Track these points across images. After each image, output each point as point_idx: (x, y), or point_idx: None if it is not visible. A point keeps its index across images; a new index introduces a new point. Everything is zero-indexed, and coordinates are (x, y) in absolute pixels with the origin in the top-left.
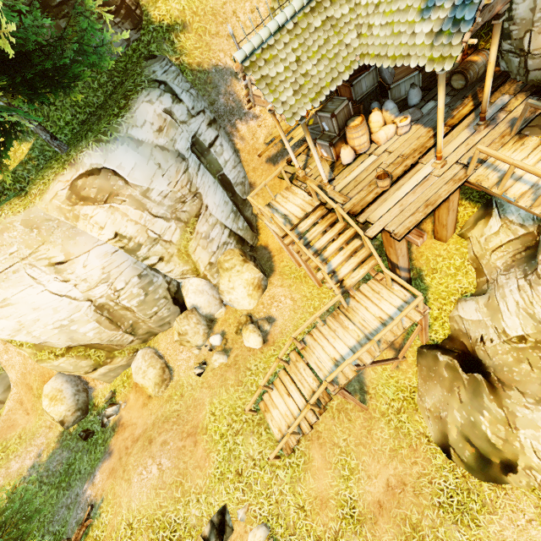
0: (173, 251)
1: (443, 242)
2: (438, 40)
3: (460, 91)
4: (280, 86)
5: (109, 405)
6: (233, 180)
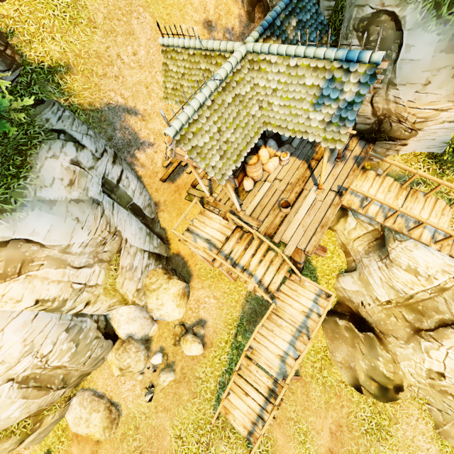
0: (99, 291)
1: None
2: (329, 127)
3: None
4: (208, 153)
5: None
6: (142, 205)
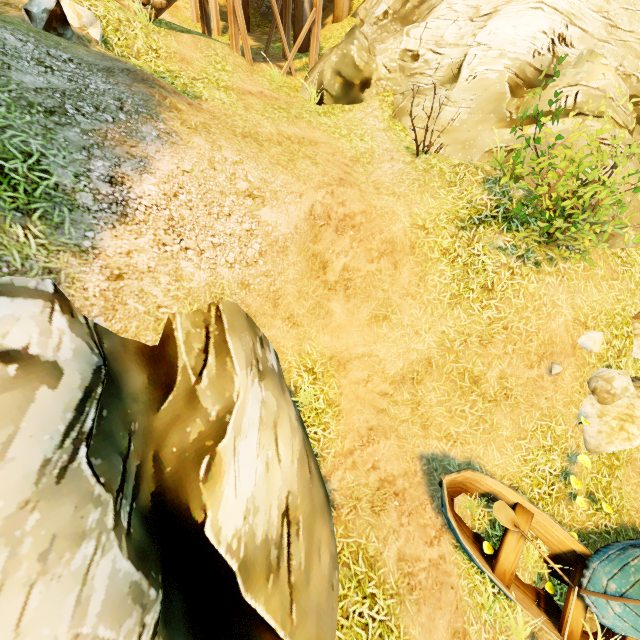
0: None
1: (339, 21)
2: None
3: None
4: None
5: None
6: None
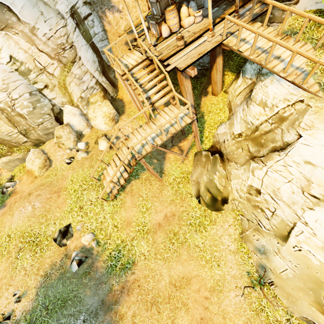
0: (55, 83)
1: (216, 96)
2: None
3: (231, 2)
4: None
5: (8, 181)
6: (101, 49)
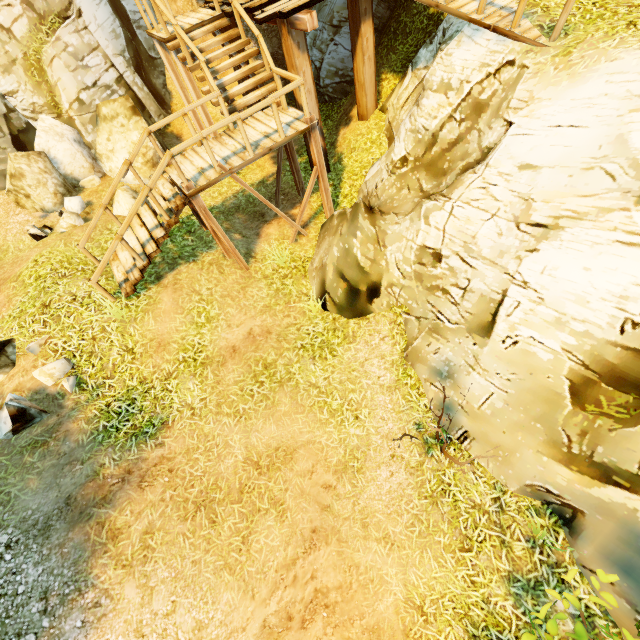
0: (16, 54)
1: (365, 119)
2: None
3: None
4: None
5: None
6: (134, 15)
